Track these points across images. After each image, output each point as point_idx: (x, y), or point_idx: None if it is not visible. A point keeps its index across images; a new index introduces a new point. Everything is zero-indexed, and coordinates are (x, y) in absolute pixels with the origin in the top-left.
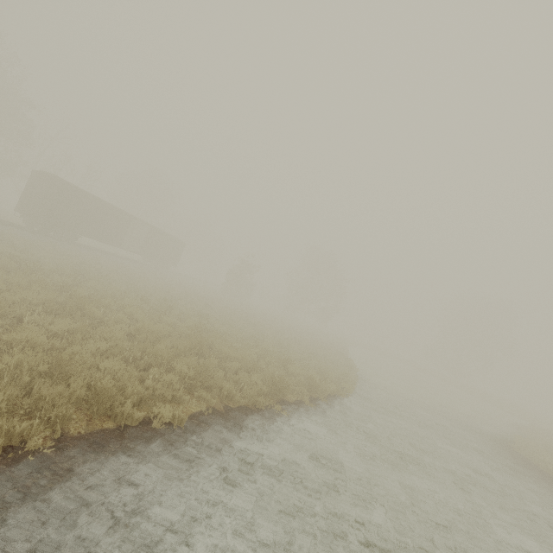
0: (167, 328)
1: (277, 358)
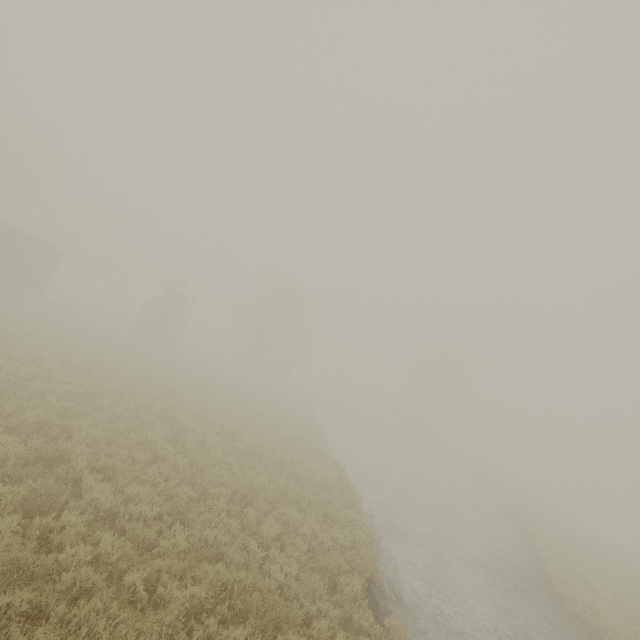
0: None
1: (245, 584)
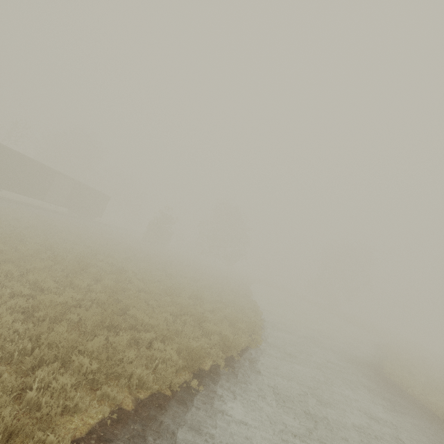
0: (76, 296)
1: (193, 313)
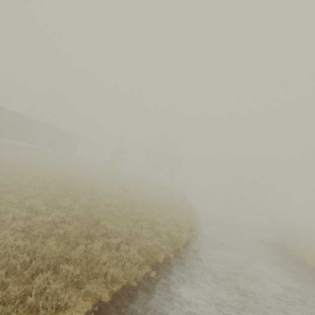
0: (61, 215)
1: (147, 219)
